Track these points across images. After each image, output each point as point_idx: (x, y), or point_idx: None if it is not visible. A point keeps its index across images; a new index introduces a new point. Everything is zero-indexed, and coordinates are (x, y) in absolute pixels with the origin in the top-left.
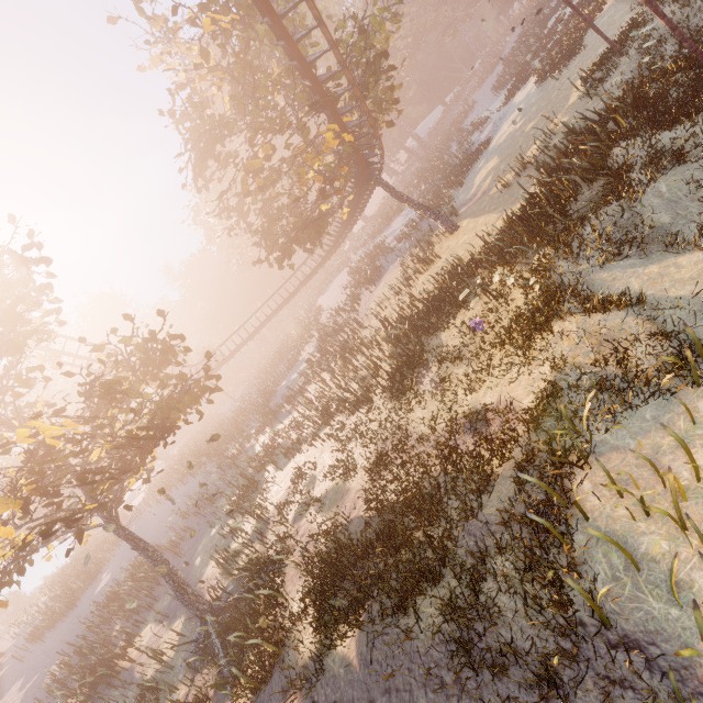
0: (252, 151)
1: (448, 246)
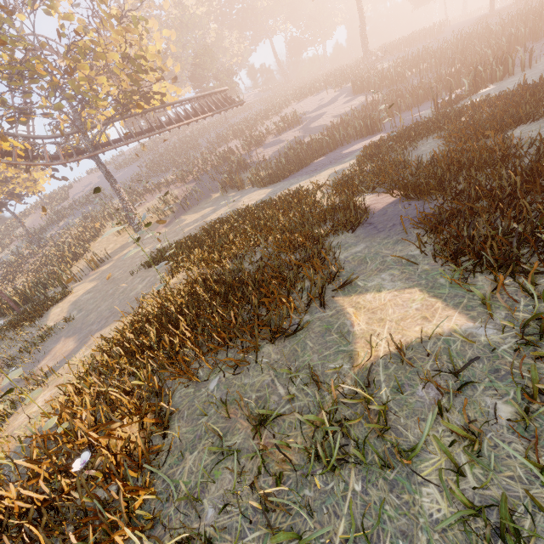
0: None
1: (124, 236)
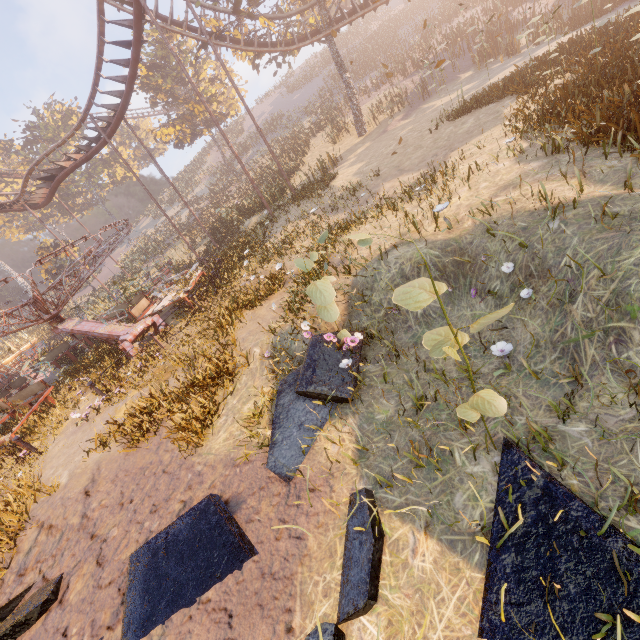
0: None
1: (343, 143)
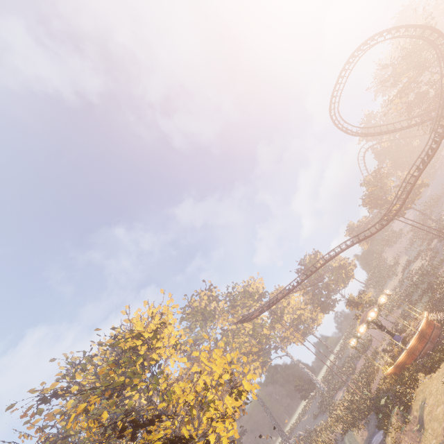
0: (422, 120)
1: None
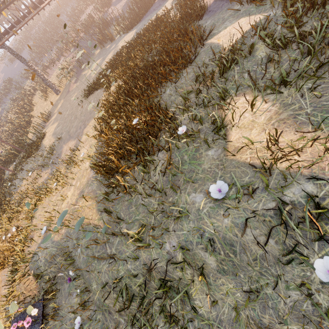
0: None
1: (50, 100)
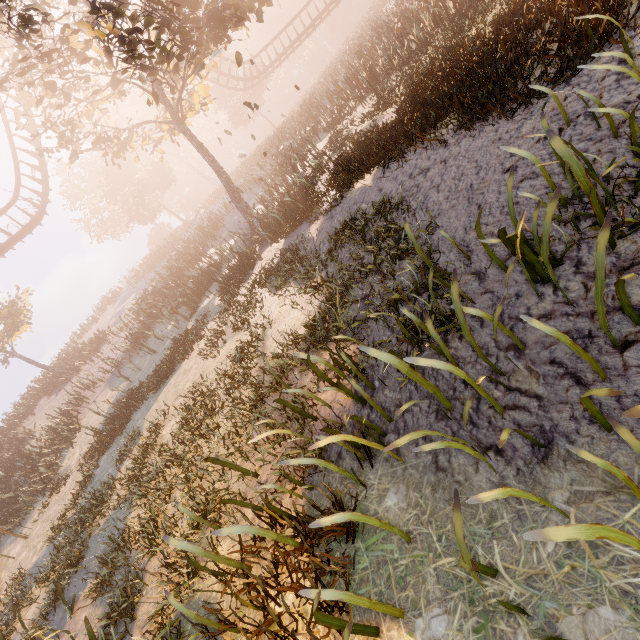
0: None
1: None
